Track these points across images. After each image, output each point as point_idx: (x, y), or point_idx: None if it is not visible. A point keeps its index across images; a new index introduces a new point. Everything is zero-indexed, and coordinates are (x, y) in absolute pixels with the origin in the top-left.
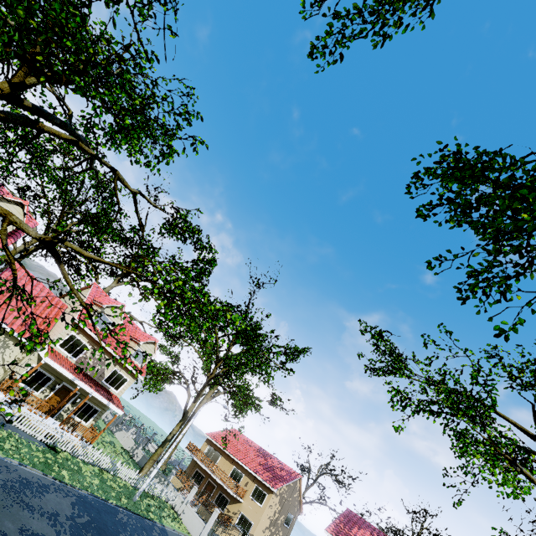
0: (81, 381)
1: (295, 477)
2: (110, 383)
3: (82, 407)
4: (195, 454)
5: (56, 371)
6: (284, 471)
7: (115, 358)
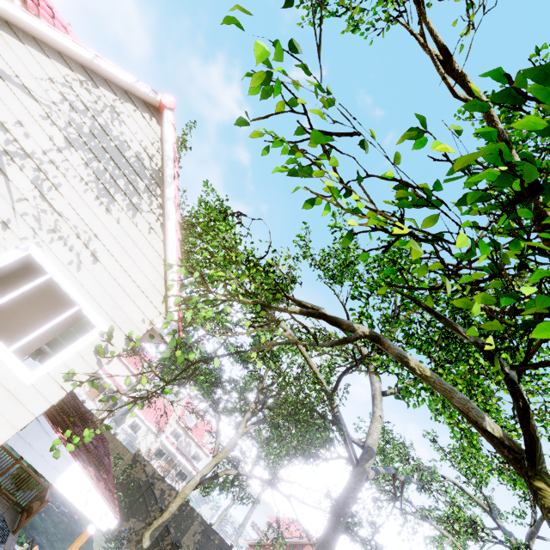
0: (179, 454)
1: None
2: (194, 459)
3: (180, 473)
4: (256, 531)
5: (168, 449)
6: None
7: (196, 443)
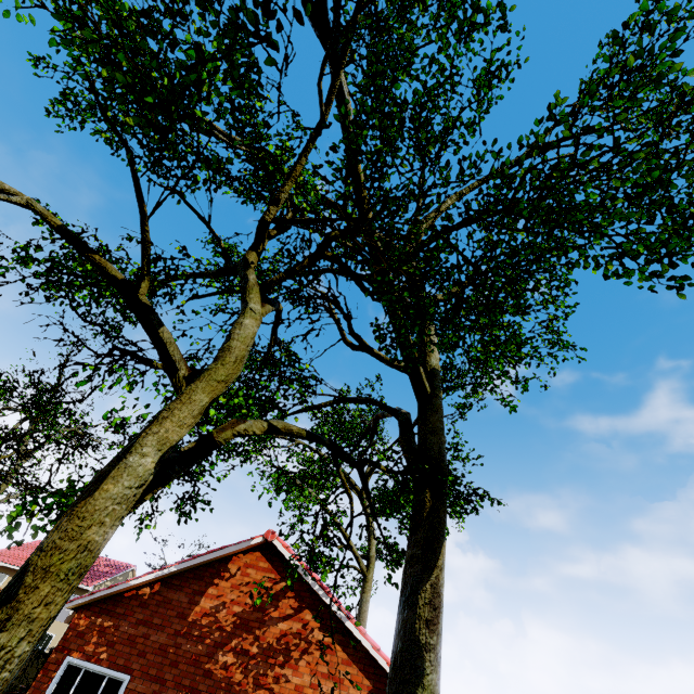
0: None
1: (125, 569)
2: None
3: None
4: None
5: None
6: (110, 566)
7: None
